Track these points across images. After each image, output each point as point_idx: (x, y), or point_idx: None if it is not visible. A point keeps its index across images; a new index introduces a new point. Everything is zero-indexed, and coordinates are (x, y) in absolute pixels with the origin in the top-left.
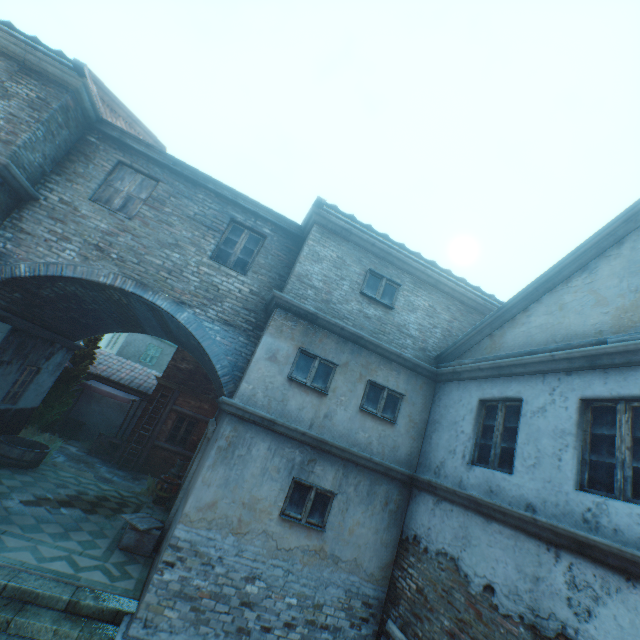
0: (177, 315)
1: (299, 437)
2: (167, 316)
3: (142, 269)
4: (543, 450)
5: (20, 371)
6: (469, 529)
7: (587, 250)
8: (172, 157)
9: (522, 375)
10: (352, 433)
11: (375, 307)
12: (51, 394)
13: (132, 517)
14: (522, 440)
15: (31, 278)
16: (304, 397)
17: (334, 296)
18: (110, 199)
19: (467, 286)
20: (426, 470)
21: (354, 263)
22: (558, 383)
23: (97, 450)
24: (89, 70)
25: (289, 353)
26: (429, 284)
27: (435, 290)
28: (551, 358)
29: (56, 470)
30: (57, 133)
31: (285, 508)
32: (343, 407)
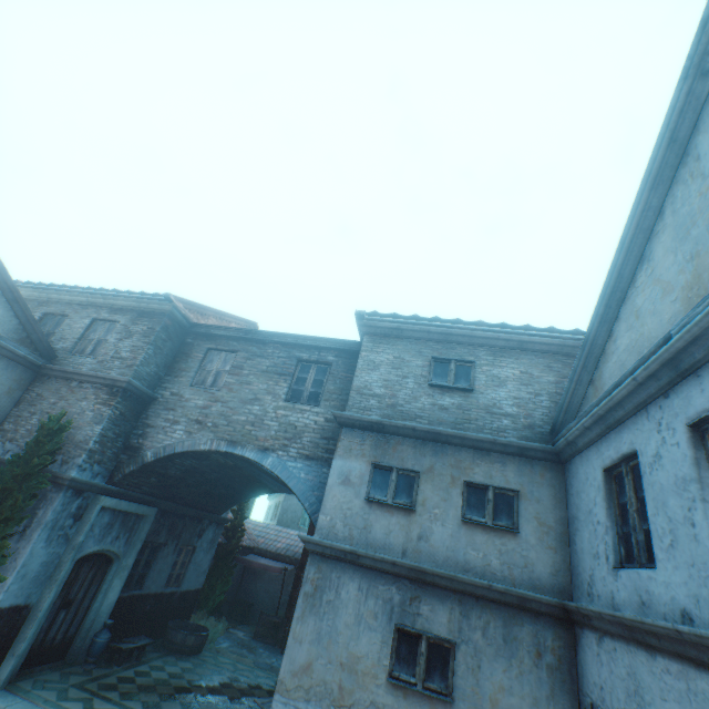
0: (263, 462)
1: (390, 569)
2: (260, 466)
3: (231, 428)
4: (673, 517)
5: (177, 551)
6: (637, 676)
7: (633, 238)
8: (243, 329)
9: (627, 418)
10: (459, 554)
11: (450, 395)
12: (212, 573)
13: (264, 701)
14: (650, 510)
15: (155, 461)
16: (389, 518)
17: (399, 397)
18: (204, 380)
19: (562, 334)
20: (580, 593)
21: (414, 357)
22: (660, 413)
23: (263, 633)
24: (174, 296)
25: (362, 471)
26: (512, 348)
27: (523, 352)
28: (635, 383)
29: (217, 656)
30: (163, 346)
31: (392, 668)
32: (439, 522)
